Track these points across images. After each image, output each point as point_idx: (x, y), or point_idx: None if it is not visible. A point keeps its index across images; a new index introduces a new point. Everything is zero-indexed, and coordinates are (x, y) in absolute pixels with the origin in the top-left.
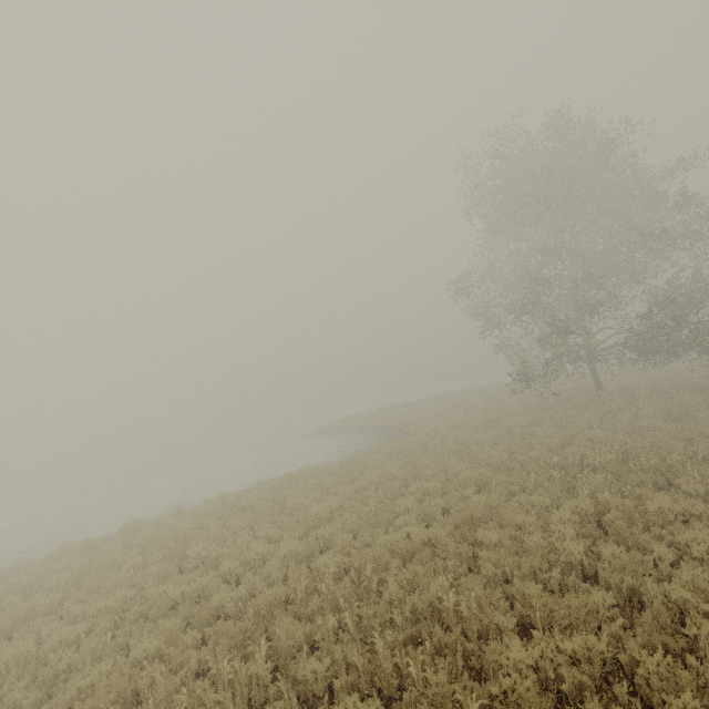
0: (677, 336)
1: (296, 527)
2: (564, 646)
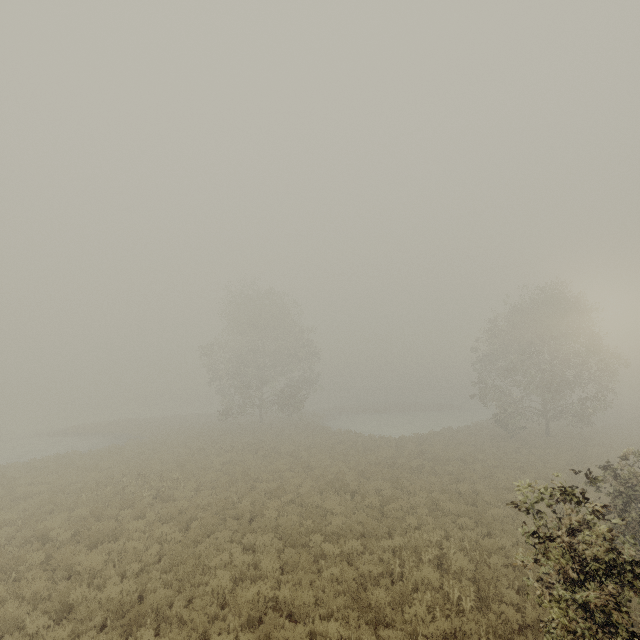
0: (291, 401)
1: (94, 469)
2: (207, 476)
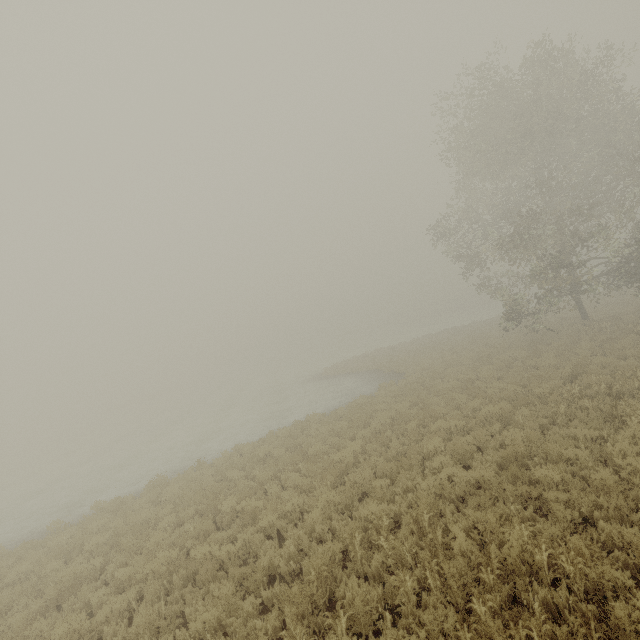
0: None
1: (326, 475)
2: None
